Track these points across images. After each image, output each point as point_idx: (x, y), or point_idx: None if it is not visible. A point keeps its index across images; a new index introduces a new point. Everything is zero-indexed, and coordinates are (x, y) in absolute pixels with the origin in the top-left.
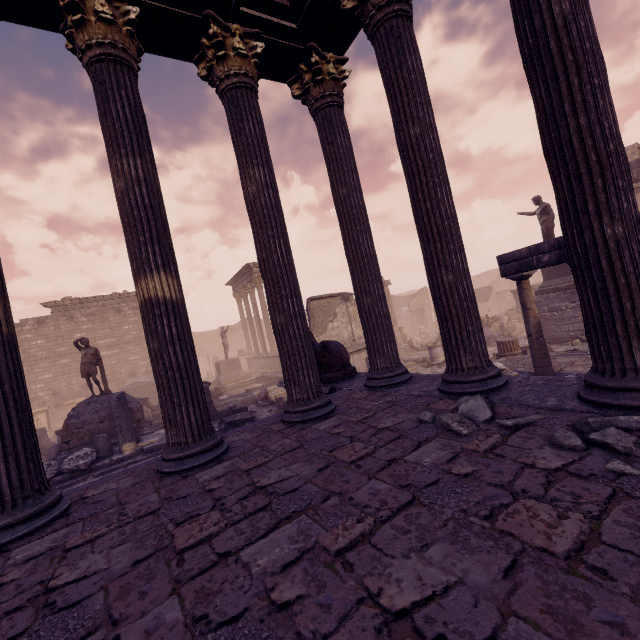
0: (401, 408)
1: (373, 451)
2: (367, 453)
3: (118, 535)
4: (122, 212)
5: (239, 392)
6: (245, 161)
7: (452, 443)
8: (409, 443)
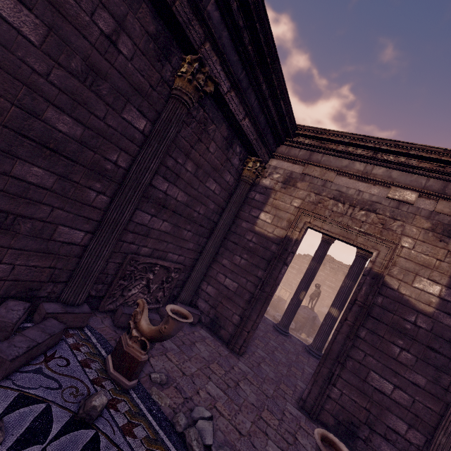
0: None
1: None
2: None
3: (293, 347)
4: (339, 290)
5: None
6: None
7: None
8: None
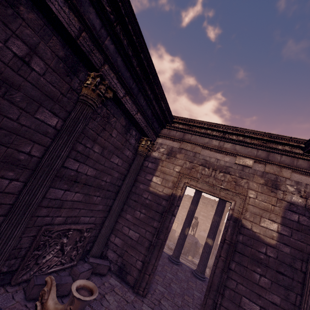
0: None
1: None
2: None
3: (184, 275)
4: (211, 224)
5: None
6: None
7: None
8: None
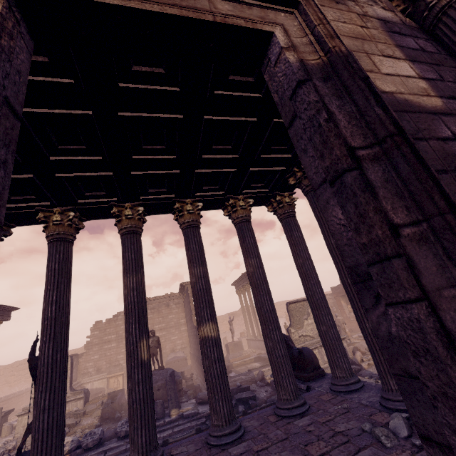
0: (352, 415)
1: (330, 450)
2: (326, 451)
3: None
4: (193, 292)
5: (242, 369)
6: (247, 256)
7: (379, 452)
8: (353, 448)
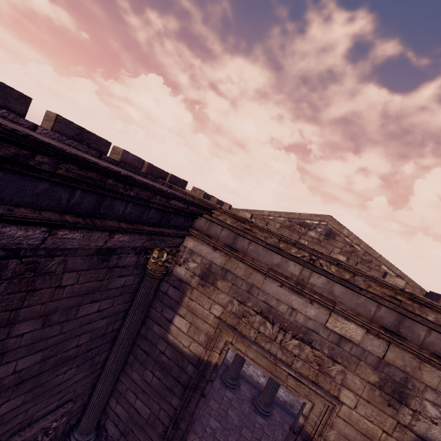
0: None
1: None
2: None
3: (238, 412)
4: None
5: None
6: None
7: None
8: None
